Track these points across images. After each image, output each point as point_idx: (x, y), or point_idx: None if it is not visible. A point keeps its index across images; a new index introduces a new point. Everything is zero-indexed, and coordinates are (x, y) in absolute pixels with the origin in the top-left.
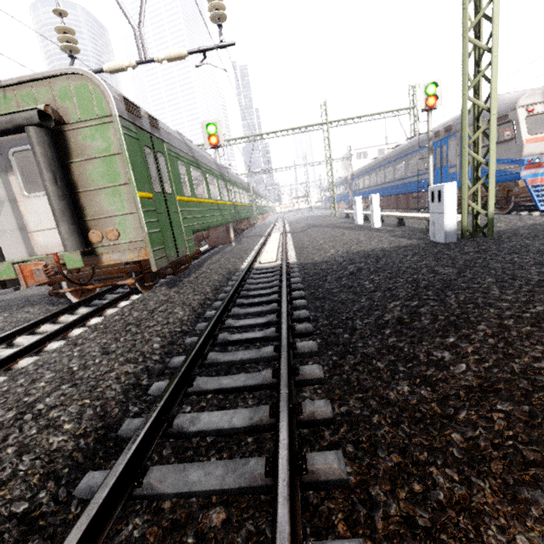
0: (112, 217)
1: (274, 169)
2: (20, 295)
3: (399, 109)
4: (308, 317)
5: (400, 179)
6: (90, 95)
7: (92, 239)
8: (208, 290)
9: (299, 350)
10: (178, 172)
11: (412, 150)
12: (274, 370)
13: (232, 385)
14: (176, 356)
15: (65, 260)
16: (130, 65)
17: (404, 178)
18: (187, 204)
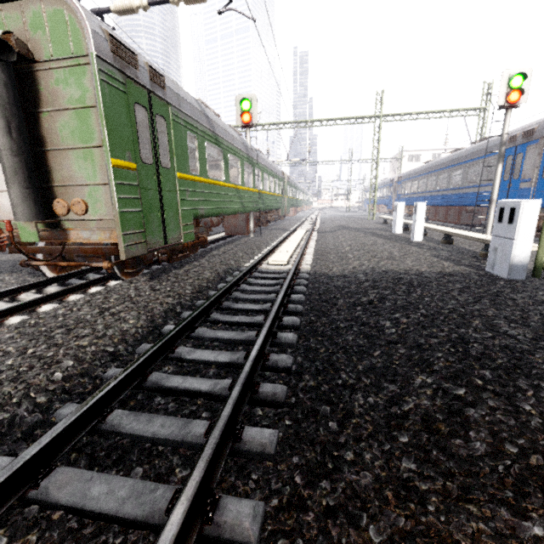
0: (82, 186)
1: (316, 162)
2: (16, 257)
3: (468, 108)
4: (289, 368)
5: (455, 189)
6: (66, 26)
7: (56, 209)
8: (188, 291)
9: (244, 445)
10: (186, 145)
11: (476, 155)
12: (177, 494)
13: (98, 505)
14: (75, 400)
15: (19, 231)
16: (140, 5)
17: (459, 188)
18: (192, 183)
